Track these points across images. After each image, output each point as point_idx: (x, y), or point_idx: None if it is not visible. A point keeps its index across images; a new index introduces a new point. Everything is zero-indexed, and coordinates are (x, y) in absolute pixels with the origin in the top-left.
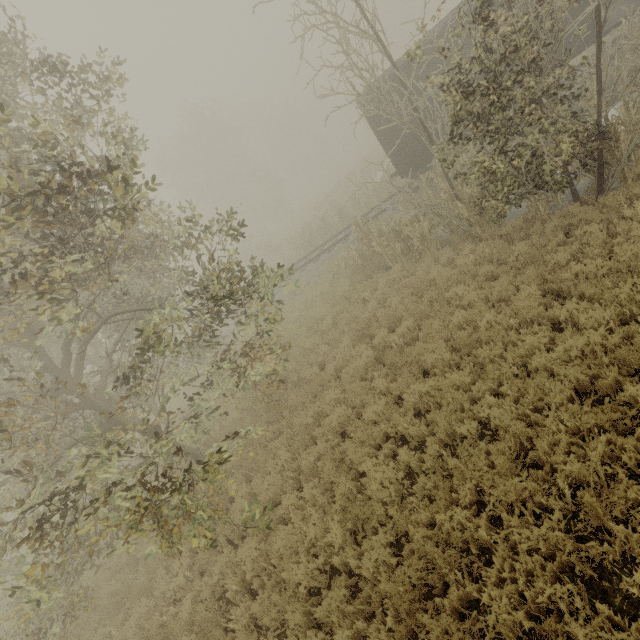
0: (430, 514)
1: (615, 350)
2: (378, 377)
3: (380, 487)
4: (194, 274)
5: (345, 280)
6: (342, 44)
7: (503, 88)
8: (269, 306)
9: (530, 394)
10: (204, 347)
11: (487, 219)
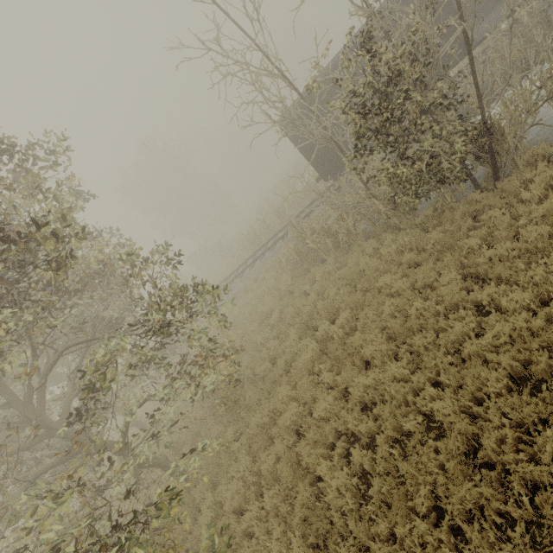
0: (390, 524)
1: (541, 334)
2: (324, 370)
3: (337, 494)
4: (141, 298)
5: (287, 275)
6: (253, 84)
7: (395, 105)
8: (215, 317)
9: (468, 384)
10: (155, 368)
11: (402, 211)
